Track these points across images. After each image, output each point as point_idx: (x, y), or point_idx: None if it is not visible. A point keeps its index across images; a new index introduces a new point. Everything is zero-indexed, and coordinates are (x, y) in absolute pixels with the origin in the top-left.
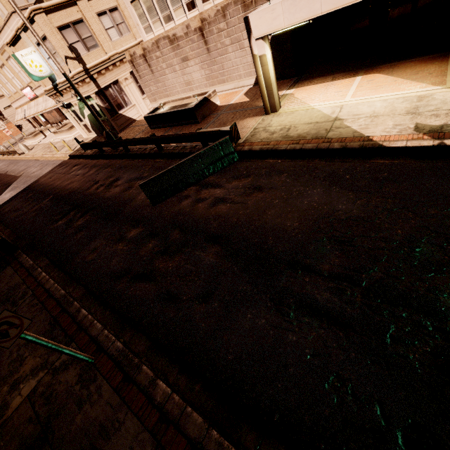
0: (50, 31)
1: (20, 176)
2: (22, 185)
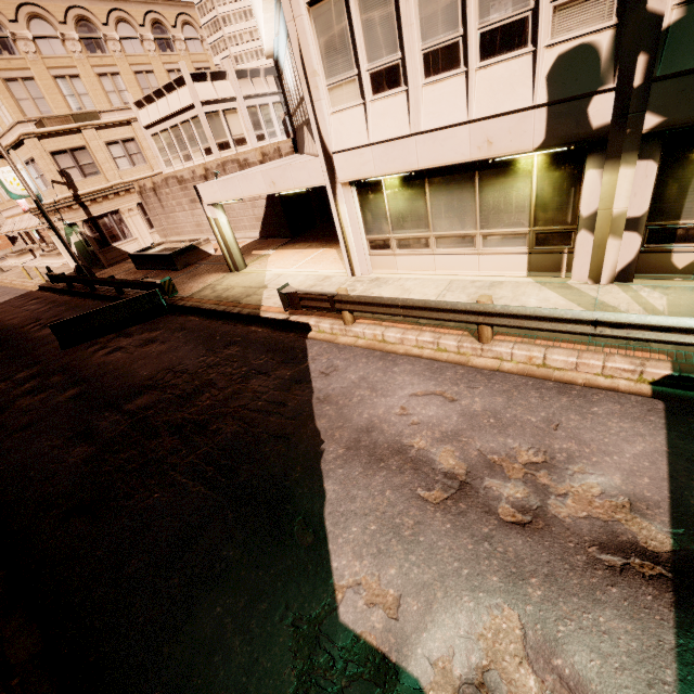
0: (39, 155)
1: None
2: None
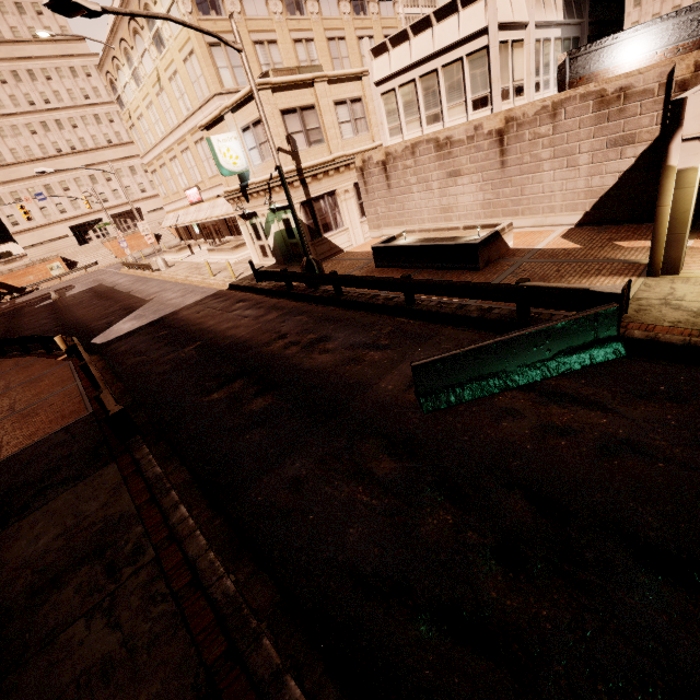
0: (270, 113)
1: (150, 300)
2: (151, 314)
